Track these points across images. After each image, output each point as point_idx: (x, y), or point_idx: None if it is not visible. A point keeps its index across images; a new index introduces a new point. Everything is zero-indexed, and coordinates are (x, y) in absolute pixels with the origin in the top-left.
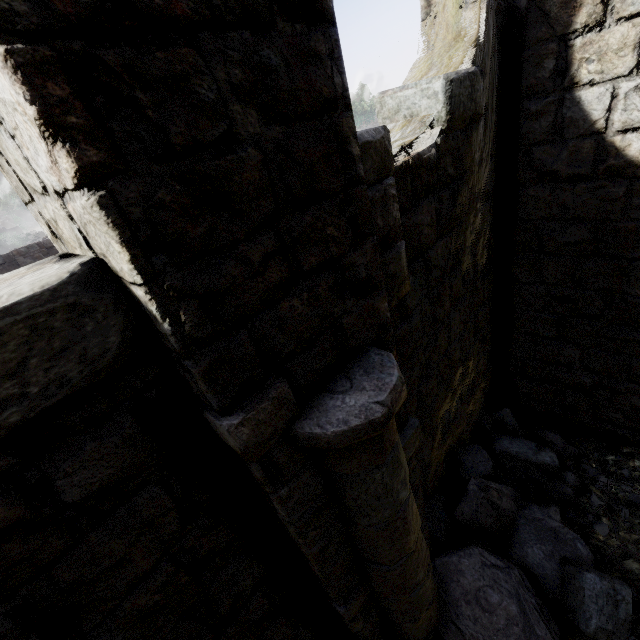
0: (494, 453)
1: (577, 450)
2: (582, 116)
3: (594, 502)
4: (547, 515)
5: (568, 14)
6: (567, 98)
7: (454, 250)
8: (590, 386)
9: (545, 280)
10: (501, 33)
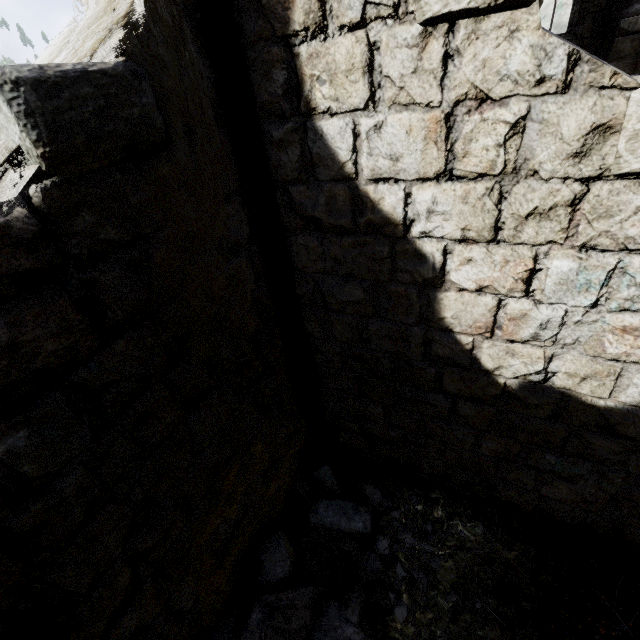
0: (308, 527)
1: (391, 503)
2: (329, 154)
3: (398, 574)
4: (345, 618)
5: (282, 5)
6: (309, 127)
7: (167, 340)
8: (397, 439)
9: (337, 338)
10: (201, 15)
